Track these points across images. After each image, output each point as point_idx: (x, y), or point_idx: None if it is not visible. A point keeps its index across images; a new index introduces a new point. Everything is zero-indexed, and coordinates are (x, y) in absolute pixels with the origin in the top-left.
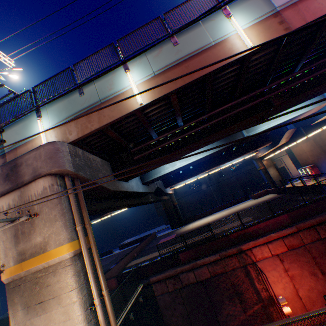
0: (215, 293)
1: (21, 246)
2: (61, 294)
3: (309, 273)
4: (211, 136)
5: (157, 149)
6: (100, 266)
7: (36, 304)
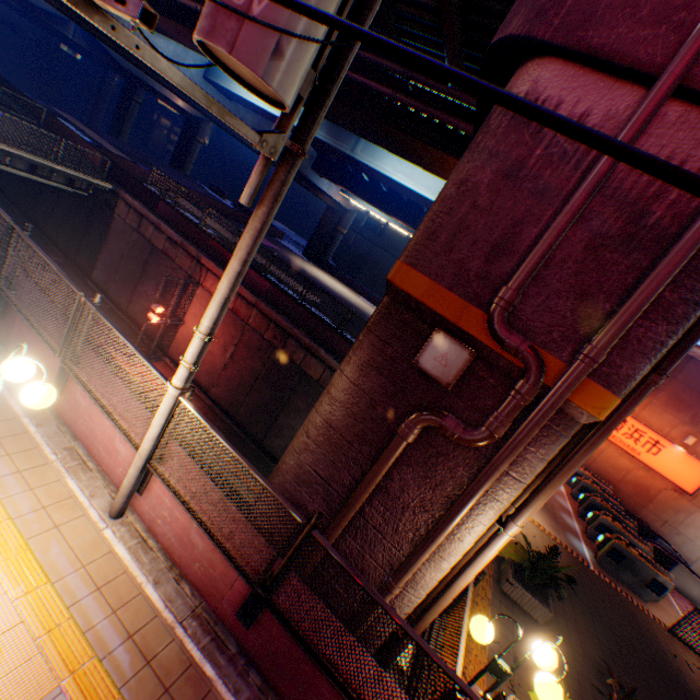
0: (154, 268)
1: None
2: None
3: (224, 346)
4: None
5: None
6: None
7: None
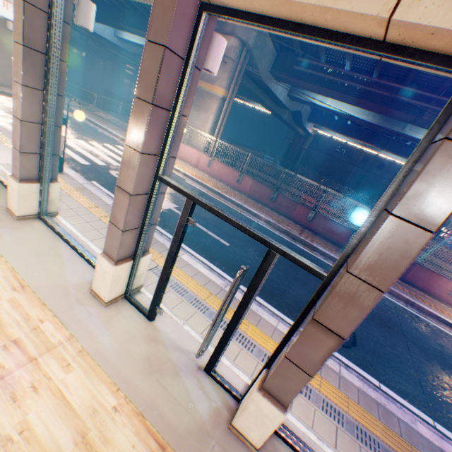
0: None
1: (202, 72)
2: (207, 111)
3: None
4: (356, 100)
5: (312, 75)
6: (226, 115)
7: (195, 106)
